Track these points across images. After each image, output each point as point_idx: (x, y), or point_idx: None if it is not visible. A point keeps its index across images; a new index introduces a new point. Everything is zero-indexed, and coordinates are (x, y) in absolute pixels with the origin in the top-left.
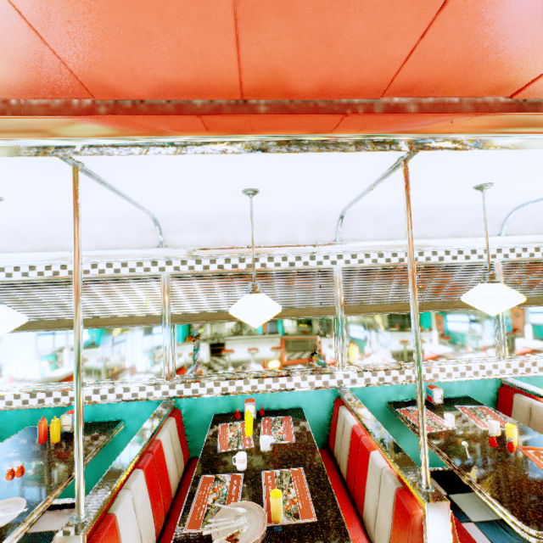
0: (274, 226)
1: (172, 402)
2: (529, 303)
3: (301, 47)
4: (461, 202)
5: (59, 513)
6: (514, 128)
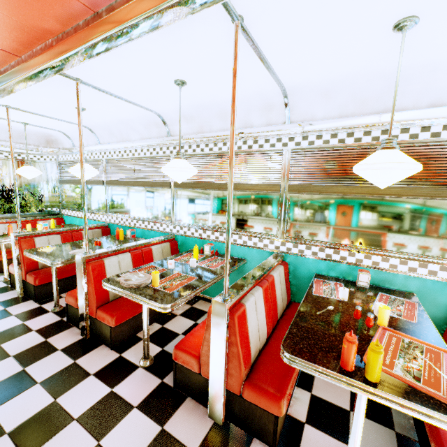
0: None
1: (172, 235)
2: None
3: None
4: (423, 54)
5: None
6: None
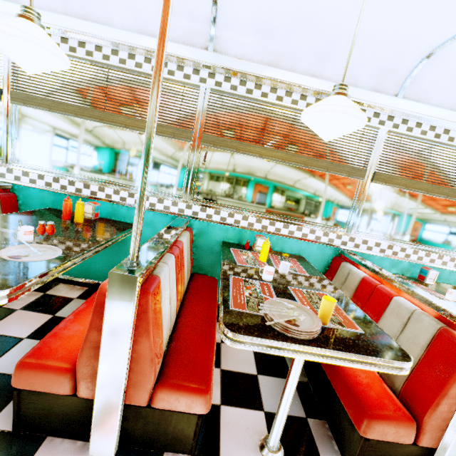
0: (340, 56)
1: (187, 220)
2: None
3: None
4: None
5: (73, 287)
6: None
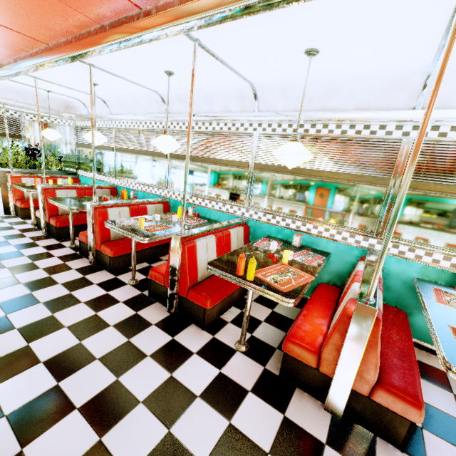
0: (216, 99)
1: (166, 199)
2: (430, 189)
3: (84, 2)
4: (340, 70)
5: None
6: (191, 13)
